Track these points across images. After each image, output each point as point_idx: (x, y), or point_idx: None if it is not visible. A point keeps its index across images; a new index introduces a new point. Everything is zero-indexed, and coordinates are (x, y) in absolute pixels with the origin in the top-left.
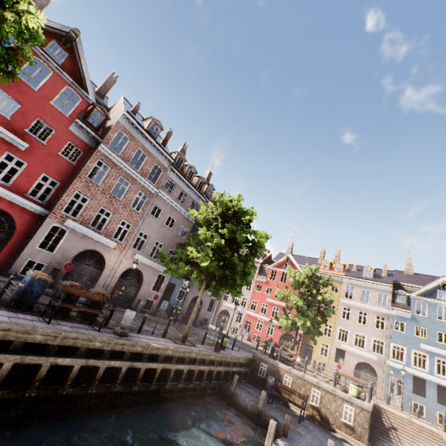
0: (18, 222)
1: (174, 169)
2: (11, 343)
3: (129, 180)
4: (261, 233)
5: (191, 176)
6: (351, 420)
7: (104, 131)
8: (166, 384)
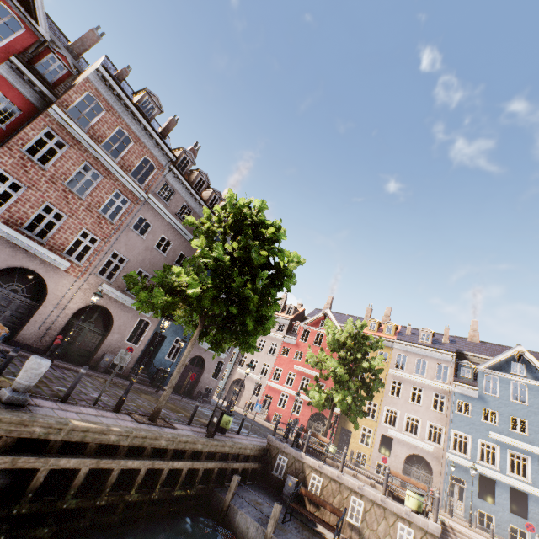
0: None
1: (175, 170)
2: None
3: (101, 171)
4: (290, 254)
5: (202, 187)
6: None
7: (64, 91)
8: (100, 496)
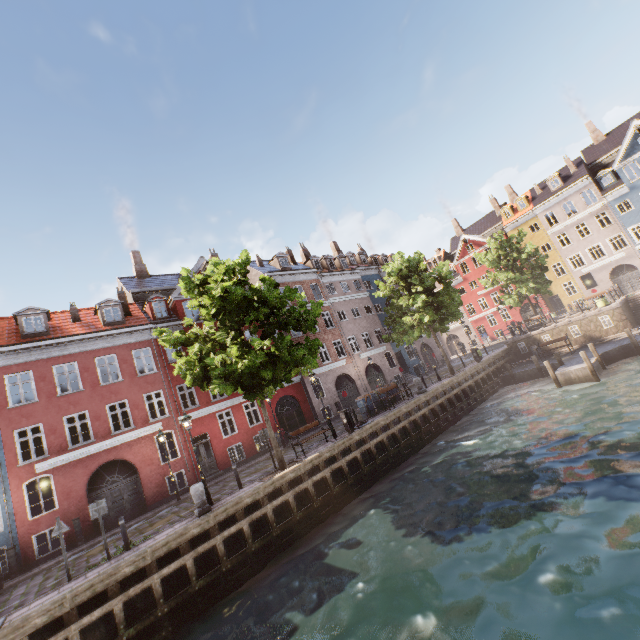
0: (295, 395)
1: (322, 274)
2: (399, 418)
3: None
4: (441, 266)
5: (332, 264)
6: (611, 323)
7: None
8: (469, 397)
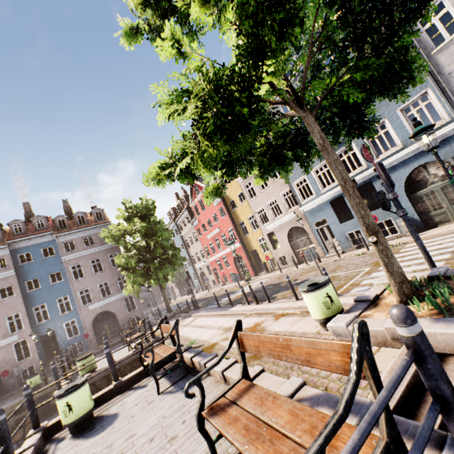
0: None
1: None
2: None
3: None
4: None
5: None
6: None
7: None
8: None
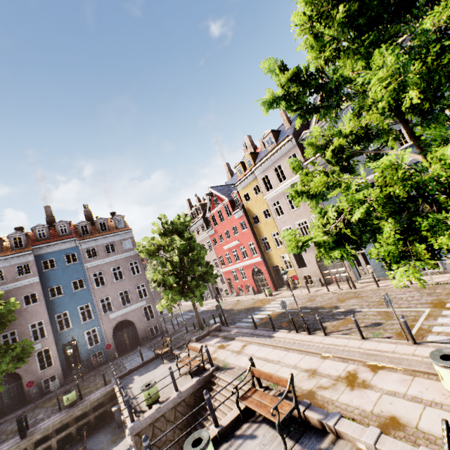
0: None
1: None
2: None
3: None
4: None
5: None
6: (134, 449)
7: None
8: None
